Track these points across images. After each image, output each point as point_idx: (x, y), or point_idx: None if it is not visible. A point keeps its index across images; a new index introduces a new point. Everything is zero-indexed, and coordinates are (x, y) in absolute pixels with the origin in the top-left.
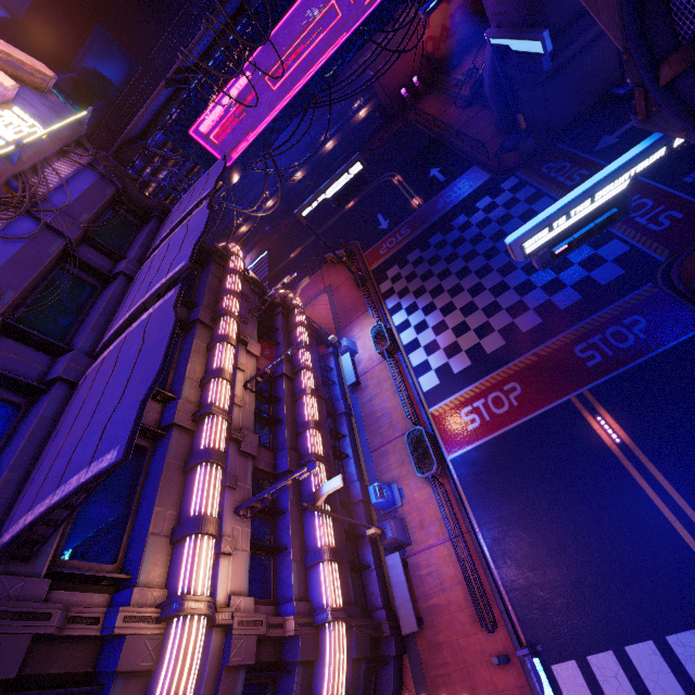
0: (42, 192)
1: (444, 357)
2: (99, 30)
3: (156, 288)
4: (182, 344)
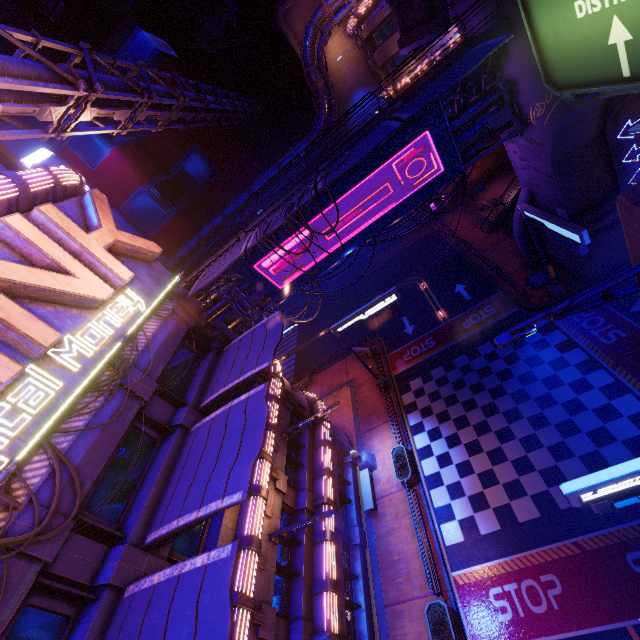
0: (132, 358)
1: (469, 508)
2: (195, 148)
3: (212, 511)
4: None
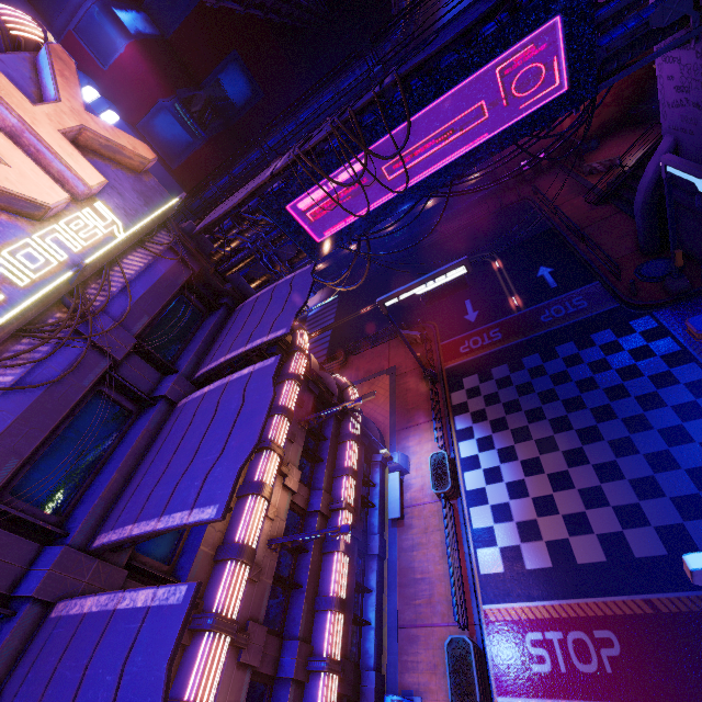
0: (101, 301)
1: (516, 536)
2: (234, 56)
3: (174, 525)
4: None
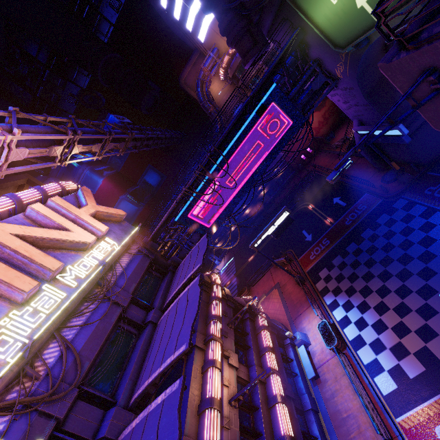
0: (113, 280)
1: (393, 358)
2: (149, 167)
3: (168, 364)
4: (185, 369)
